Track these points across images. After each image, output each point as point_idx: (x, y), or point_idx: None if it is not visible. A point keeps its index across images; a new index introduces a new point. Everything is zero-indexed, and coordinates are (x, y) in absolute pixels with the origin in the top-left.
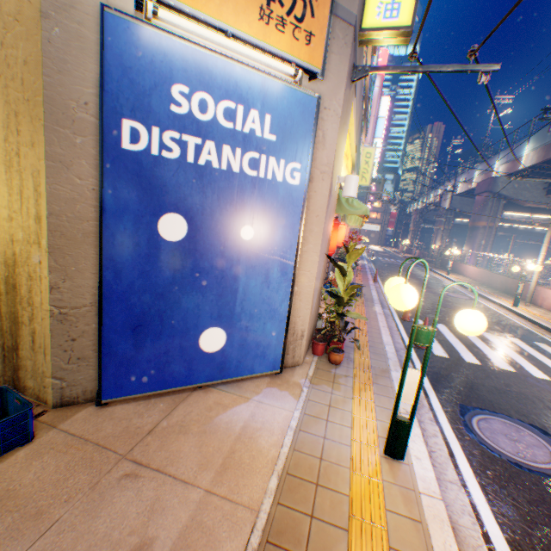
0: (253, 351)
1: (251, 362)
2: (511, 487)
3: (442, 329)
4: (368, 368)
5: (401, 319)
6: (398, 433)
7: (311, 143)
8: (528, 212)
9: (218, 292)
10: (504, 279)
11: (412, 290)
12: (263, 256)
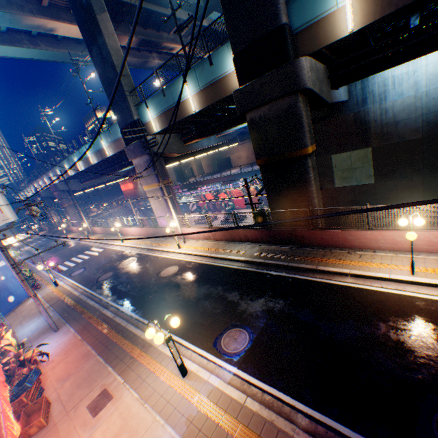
0: (22, 296)
1: (23, 298)
2: (77, 277)
3: (67, 263)
4: (49, 283)
5: (54, 269)
6: (56, 282)
7: (3, 255)
8: (82, 191)
9: (7, 290)
10: (86, 228)
11: (42, 266)
12: (10, 279)
